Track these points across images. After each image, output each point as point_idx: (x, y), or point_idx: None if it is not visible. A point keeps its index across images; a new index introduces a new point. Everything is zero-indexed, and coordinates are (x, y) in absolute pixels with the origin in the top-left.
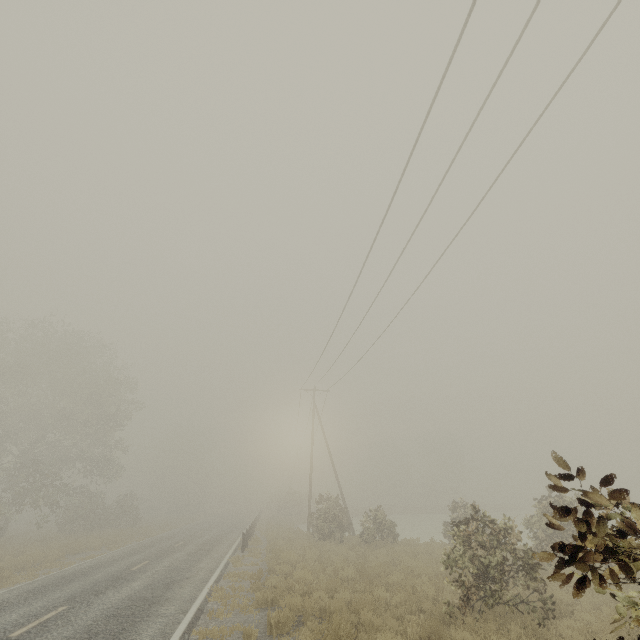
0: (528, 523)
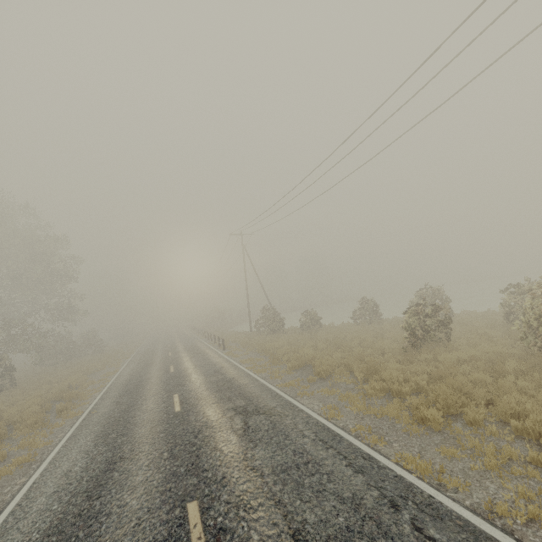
0: (411, 304)
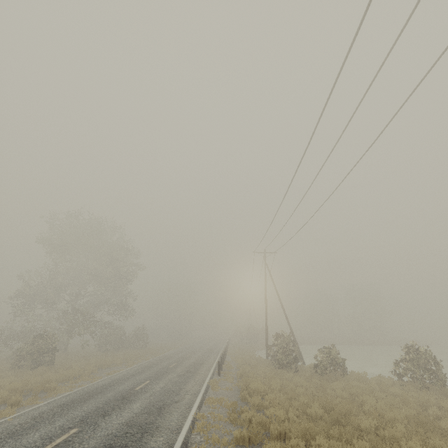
0: None
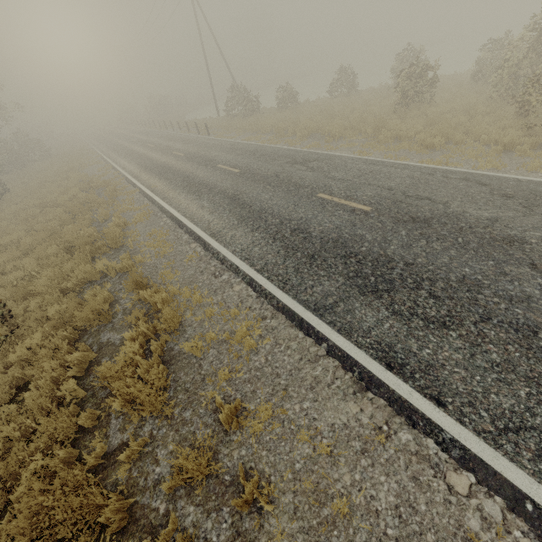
0: (393, 69)
